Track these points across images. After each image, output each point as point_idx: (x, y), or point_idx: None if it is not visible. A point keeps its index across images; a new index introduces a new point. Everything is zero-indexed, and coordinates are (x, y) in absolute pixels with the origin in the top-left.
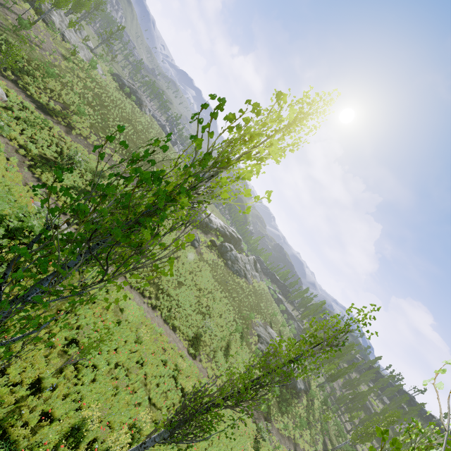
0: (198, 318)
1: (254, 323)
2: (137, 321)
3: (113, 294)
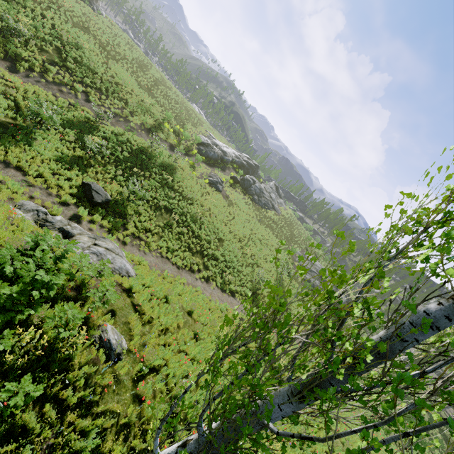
0: (248, 272)
1: (294, 254)
2: (208, 318)
3: (172, 298)
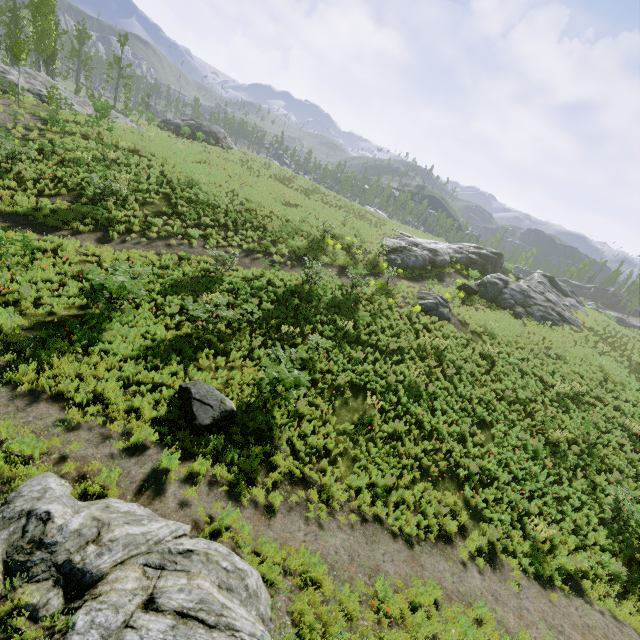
0: (582, 495)
1: None
2: None
3: None
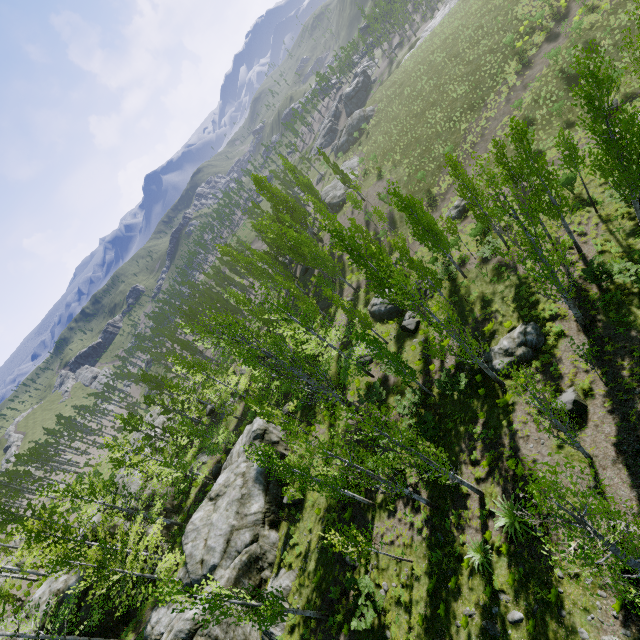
0: None
1: None
2: None
3: None
